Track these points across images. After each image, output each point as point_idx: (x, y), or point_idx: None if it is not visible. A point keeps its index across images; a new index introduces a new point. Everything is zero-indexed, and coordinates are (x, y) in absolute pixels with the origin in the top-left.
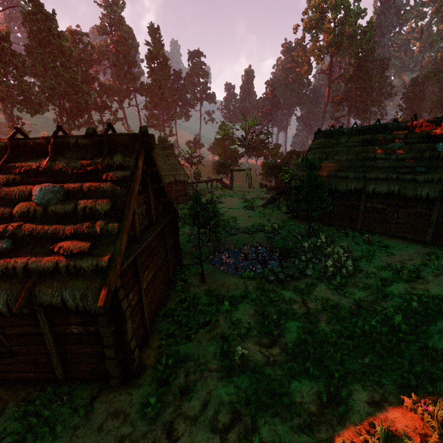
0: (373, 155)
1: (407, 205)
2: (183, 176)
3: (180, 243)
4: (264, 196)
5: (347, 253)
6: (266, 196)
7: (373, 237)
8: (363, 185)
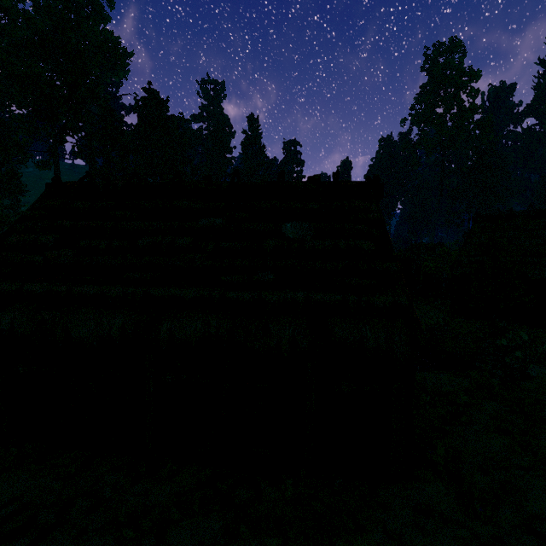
0: None
1: None
2: None
3: None
4: None
5: None
6: None
7: None
8: None
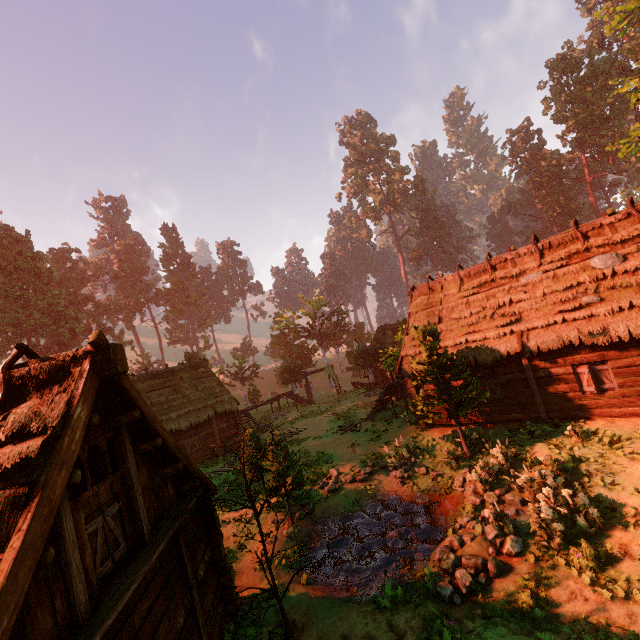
0: (507, 298)
1: (604, 358)
2: (228, 404)
3: (226, 557)
4: (364, 401)
5: (557, 474)
6: (367, 400)
7: (579, 426)
8: (517, 344)
